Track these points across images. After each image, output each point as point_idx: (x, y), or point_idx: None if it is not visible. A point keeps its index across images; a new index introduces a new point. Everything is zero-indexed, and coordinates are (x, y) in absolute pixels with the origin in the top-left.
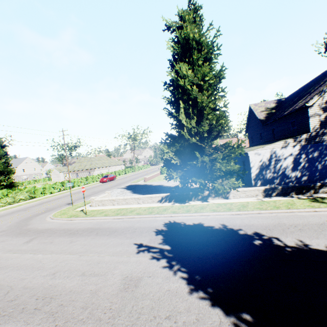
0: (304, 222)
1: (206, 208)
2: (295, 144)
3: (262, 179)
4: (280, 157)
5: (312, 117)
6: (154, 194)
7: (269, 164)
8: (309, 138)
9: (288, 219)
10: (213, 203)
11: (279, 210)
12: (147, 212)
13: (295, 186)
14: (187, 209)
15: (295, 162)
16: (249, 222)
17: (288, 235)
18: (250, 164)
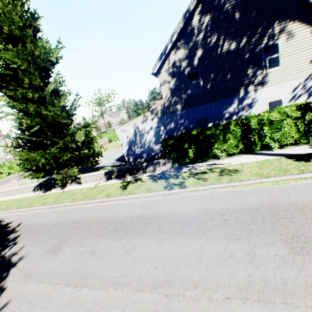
0: (70, 218)
1: (46, 199)
2: (153, 117)
3: (133, 155)
4: (143, 132)
5: (163, 85)
6: (28, 185)
7: (135, 140)
8: (164, 109)
9: (67, 215)
10: (63, 190)
11: (79, 202)
12: (6, 207)
13: (127, 168)
14: (34, 201)
15: (156, 135)
16: (40, 219)
17: (28, 240)
18: (120, 141)
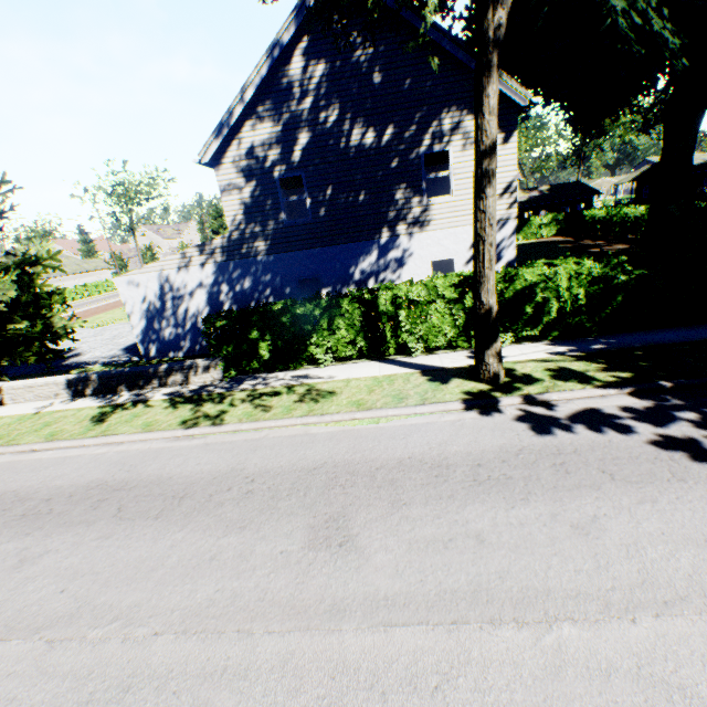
0: None
1: None
2: (206, 261)
3: (159, 341)
4: (182, 291)
5: (228, 193)
6: None
7: (163, 308)
8: (230, 245)
9: None
10: None
11: None
12: None
13: (122, 374)
14: None
15: (213, 303)
16: None
17: None
18: (126, 307)
